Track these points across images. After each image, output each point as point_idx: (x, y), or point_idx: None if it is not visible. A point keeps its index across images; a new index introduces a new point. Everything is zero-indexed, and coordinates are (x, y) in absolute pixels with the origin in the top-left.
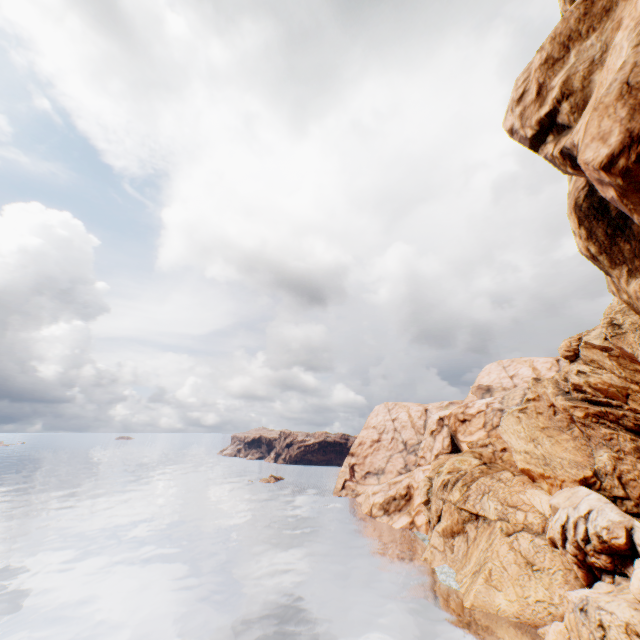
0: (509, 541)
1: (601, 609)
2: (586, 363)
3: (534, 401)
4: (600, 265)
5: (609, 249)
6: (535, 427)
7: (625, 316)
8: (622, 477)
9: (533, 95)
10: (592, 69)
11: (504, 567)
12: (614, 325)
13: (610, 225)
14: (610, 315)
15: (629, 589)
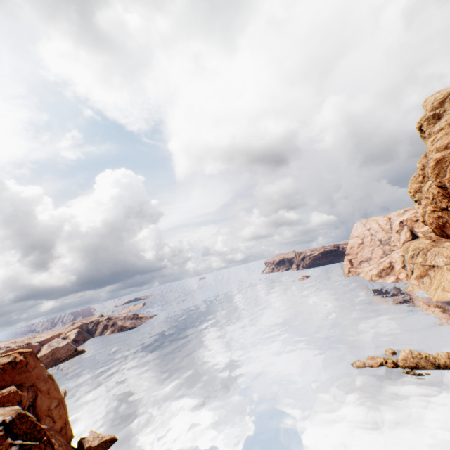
0: None
1: None
2: None
3: None
4: None
5: None
6: None
7: None
8: None
9: (412, 195)
10: (420, 199)
11: None
12: None
13: None
14: None
15: None
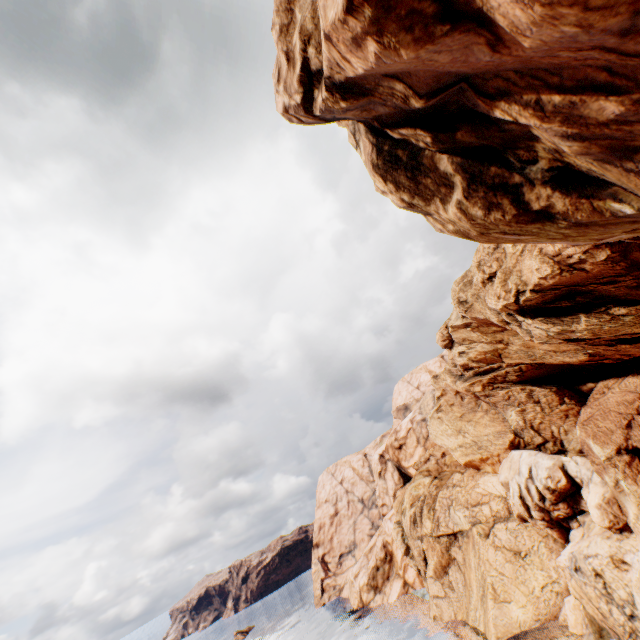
0: (491, 542)
1: (588, 557)
2: (461, 344)
3: (443, 396)
4: (419, 209)
5: (417, 190)
6: (455, 419)
7: (465, 292)
8: (533, 425)
9: (286, 65)
10: (315, 7)
11: (501, 572)
12: (462, 302)
13: (407, 169)
14: (456, 296)
15: (593, 522)
